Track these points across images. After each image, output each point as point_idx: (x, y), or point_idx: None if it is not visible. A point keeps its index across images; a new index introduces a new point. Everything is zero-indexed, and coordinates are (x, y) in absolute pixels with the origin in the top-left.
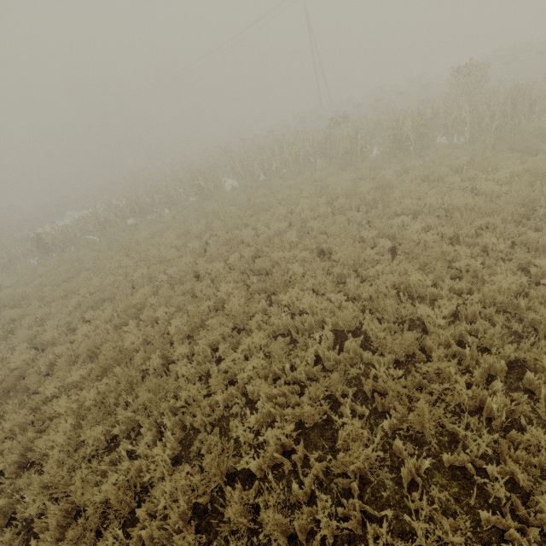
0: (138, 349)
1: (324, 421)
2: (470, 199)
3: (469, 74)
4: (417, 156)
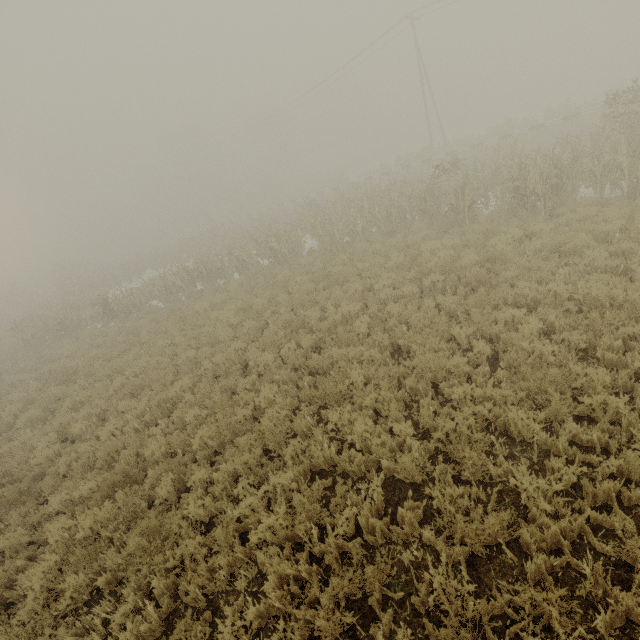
0: (159, 461)
1: (350, 639)
2: (617, 290)
3: (632, 101)
4: (548, 215)
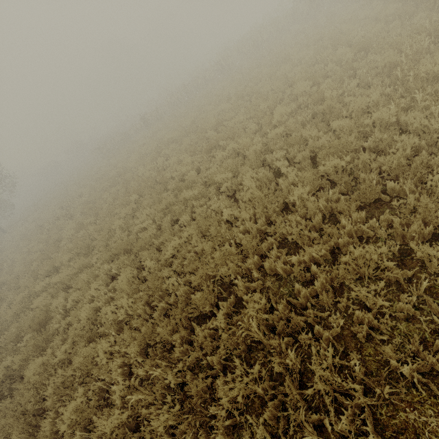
0: None
1: None
2: None
3: None
4: None
